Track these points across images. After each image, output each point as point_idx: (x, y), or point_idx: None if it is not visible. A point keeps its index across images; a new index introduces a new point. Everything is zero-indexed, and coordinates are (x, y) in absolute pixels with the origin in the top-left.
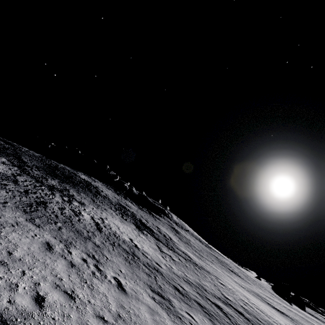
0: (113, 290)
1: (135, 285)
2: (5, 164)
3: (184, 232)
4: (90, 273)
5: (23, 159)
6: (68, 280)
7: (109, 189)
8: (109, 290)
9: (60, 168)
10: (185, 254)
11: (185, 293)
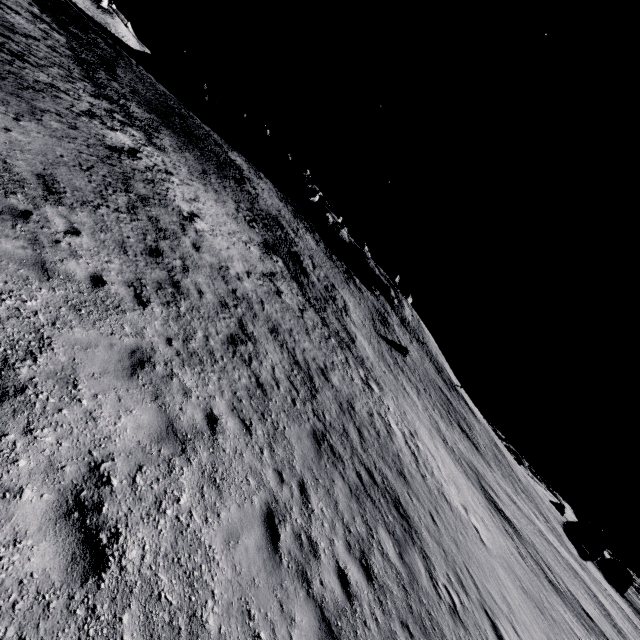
0: None
1: None
2: (46, 34)
3: (409, 338)
4: None
5: (117, 72)
6: None
7: (283, 202)
8: None
9: (191, 122)
10: (346, 332)
11: (169, 266)
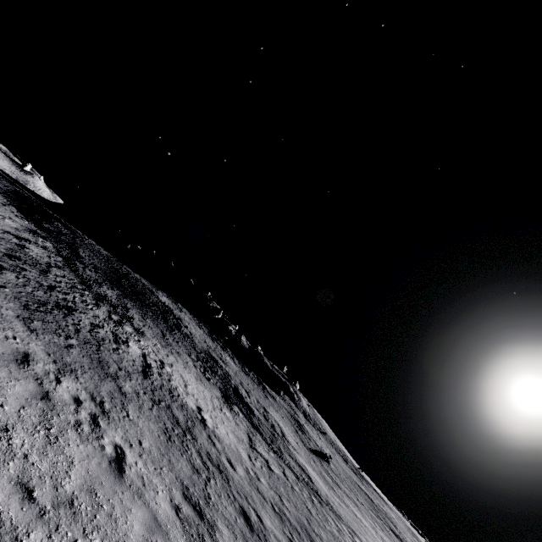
0: (97, 461)
1: (154, 474)
2: (46, 249)
3: (316, 433)
4: (71, 421)
5: (80, 253)
6: (14, 412)
7: (201, 327)
8: (88, 459)
9: (132, 278)
10: (302, 470)
11: (260, 530)
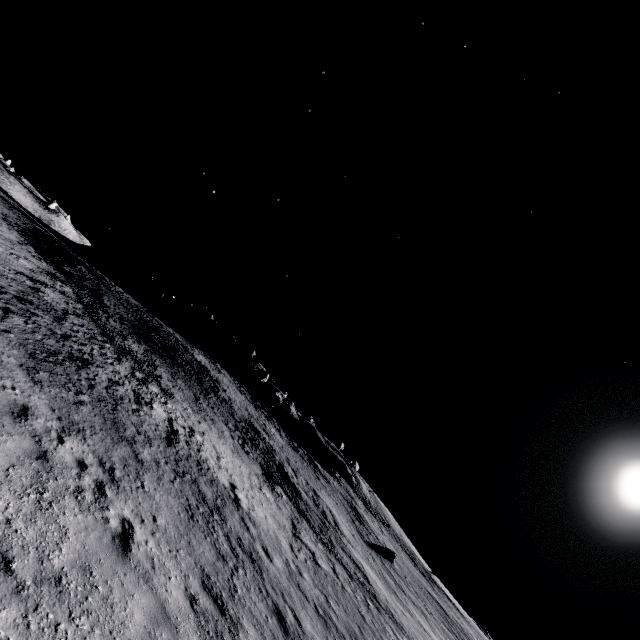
0: (97, 535)
1: (168, 556)
2: (64, 294)
3: (378, 525)
4: (70, 487)
5: (104, 301)
6: (1, 470)
7: (242, 392)
8: (86, 531)
9: (163, 332)
10: (357, 568)
11: (296, 634)
